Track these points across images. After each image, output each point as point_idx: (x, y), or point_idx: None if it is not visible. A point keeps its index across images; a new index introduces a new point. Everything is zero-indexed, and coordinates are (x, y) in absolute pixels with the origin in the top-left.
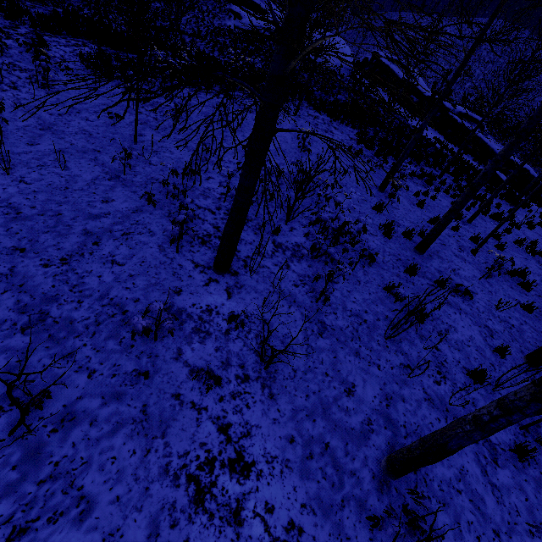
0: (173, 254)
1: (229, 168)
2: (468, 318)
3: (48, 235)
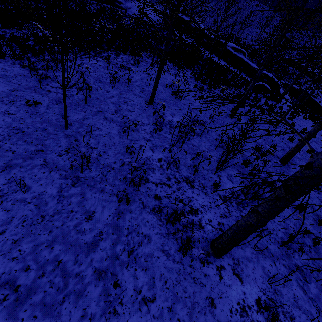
0: (177, 255)
1: (146, 130)
2: None
3: (67, 305)
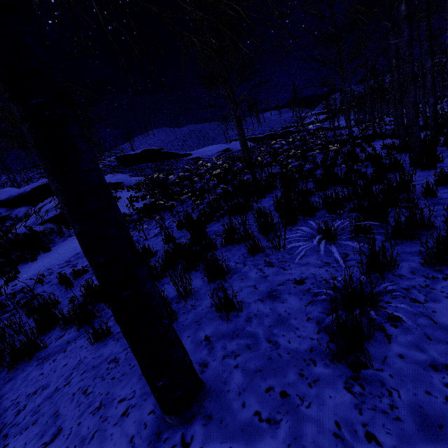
0: None
1: None
2: None
3: None
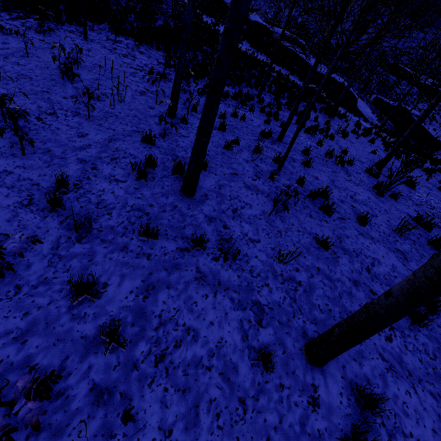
0: None
1: None
2: (229, 297)
3: None
